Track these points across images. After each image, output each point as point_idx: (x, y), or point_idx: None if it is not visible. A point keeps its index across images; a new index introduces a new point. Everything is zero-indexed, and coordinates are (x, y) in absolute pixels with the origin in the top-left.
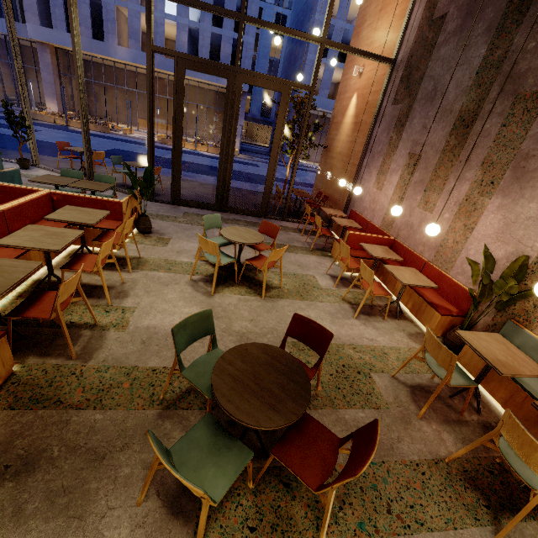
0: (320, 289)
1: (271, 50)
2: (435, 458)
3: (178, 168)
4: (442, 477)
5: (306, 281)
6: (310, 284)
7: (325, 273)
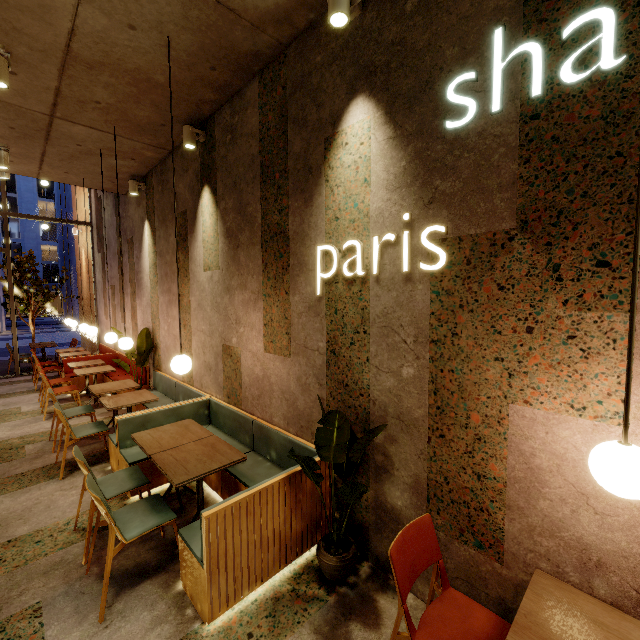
0: (19, 414)
1: (42, 212)
2: (45, 465)
3: None
4: (42, 471)
5: (3, 413)
6: (7, 414)
7: (38, 401)
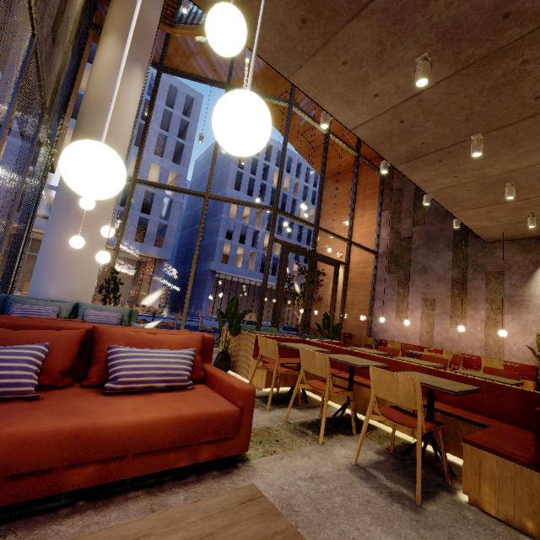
0: None
1: None
2: None
3: (278, 319)
4: None
5: None
6: None
7: None
